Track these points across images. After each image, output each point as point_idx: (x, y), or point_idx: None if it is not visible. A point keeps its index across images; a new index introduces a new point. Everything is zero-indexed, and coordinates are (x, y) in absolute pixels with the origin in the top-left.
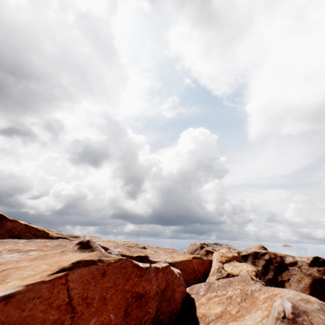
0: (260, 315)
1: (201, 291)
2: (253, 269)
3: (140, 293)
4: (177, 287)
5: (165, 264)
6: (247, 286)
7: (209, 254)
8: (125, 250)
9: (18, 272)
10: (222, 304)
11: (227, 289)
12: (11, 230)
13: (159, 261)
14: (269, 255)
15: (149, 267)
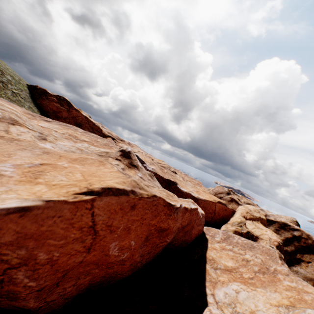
0: (277, 298)
1: (217, 238)
2: (277, 239)
3: (163, 228)
4: (197, 226)
5: (194, 206)
6: (271, 262)
7: (233, 202)
8: (158, 169)
9: (53, 172)
10: (235, 262)
11: (246, 251)
12: (76, 118)
13: (185, 192)
14: (301, 234)
15: (179, 207)
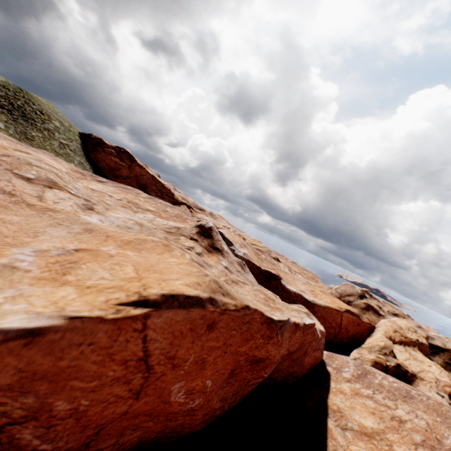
0: None
1: (346, 373)
2: (450, 383)
3: (259, 357)
4: (312, 351)
5: (309, 319)
6: (445, 429)
7: (370, 311)
8: (252, 254)
9: (91, 264)
10: (378, 420)
11: (398, 403)
12: (139, 177)
13: (294, 292)
14: None
15: (285, 324)
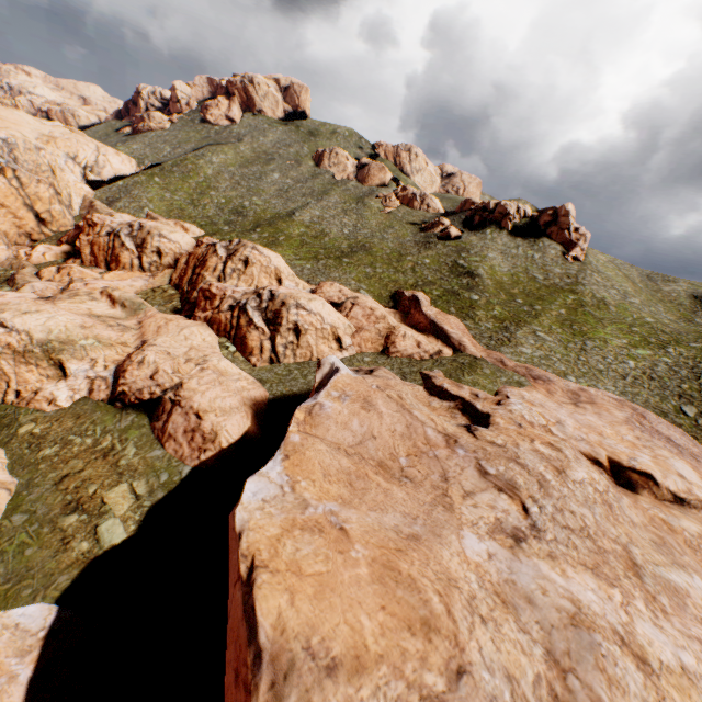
0: None
1: None
2: None
3: None
4: None
5: None
6: None
7: None
8: None
9: (321, 540)
10: None
11: None
12: None
13: None
14: None
15: None
